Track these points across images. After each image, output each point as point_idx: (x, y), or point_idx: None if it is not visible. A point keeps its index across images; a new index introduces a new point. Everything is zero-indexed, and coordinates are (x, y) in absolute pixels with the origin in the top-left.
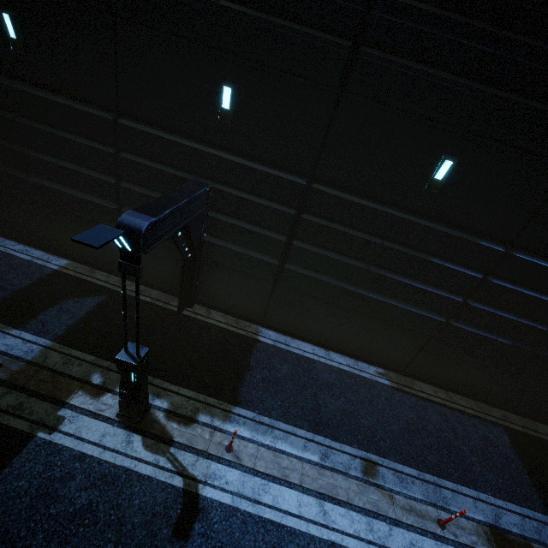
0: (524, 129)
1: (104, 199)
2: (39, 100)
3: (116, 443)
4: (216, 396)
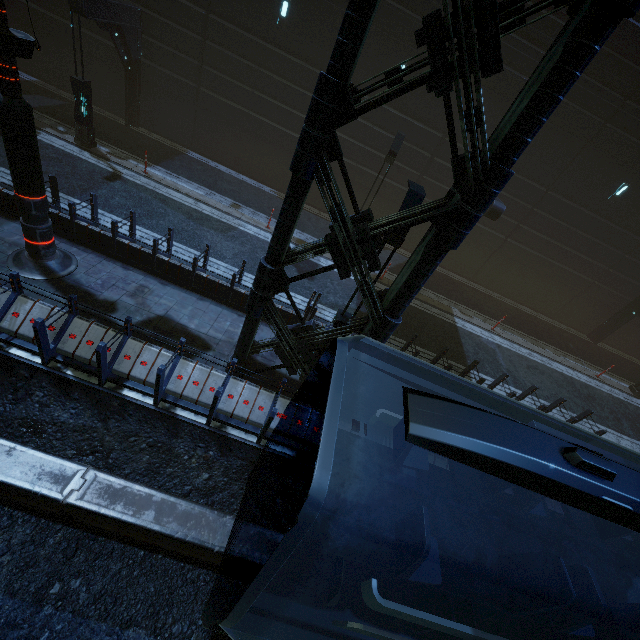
0: None
1: (65, 17)
2: None
3: (73, 149)
4: (144, 159)
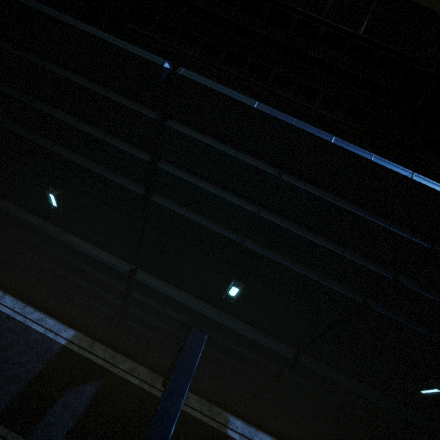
0: None
1: (112, 310)
2: (70, 247)
3: None
4: None
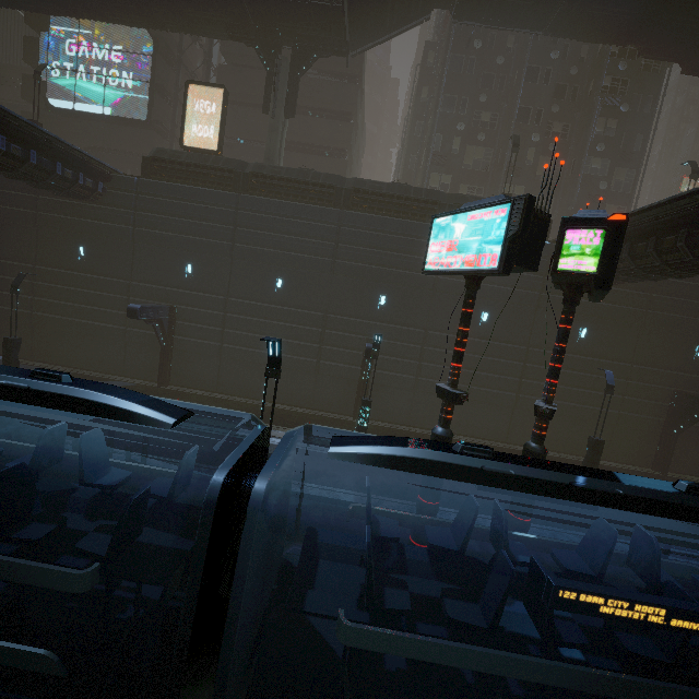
0: (8, 216)
1: None
2: None
3: None
4: None
